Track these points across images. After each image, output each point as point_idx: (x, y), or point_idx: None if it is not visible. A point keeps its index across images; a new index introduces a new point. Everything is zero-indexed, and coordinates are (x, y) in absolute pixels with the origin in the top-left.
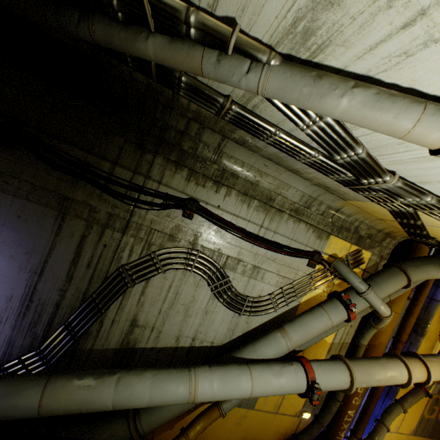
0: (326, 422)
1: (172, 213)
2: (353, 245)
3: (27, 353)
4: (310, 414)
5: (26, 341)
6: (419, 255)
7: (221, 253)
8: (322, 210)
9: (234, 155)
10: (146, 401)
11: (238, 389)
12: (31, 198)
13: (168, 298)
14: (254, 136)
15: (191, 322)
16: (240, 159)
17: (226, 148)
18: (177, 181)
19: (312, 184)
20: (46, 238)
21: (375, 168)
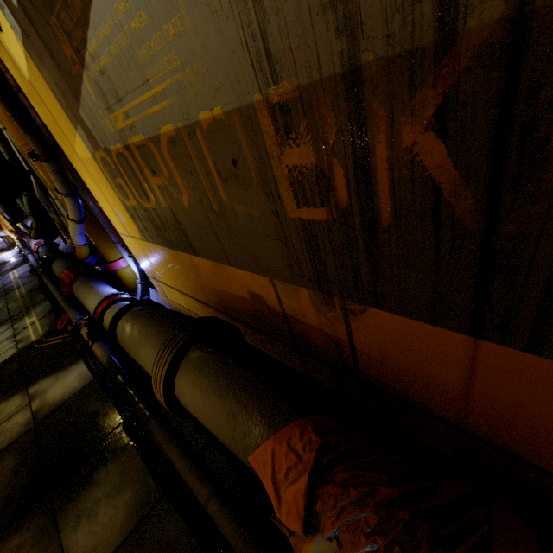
0: None
1: None
2: None
3: None
4: None
5: None
6: None
7: None
8: None
9: None
10: None
11: None
12: None
13: None
14: None
15: None
16: None
17: None
18: None
19: None
20: None
21: None
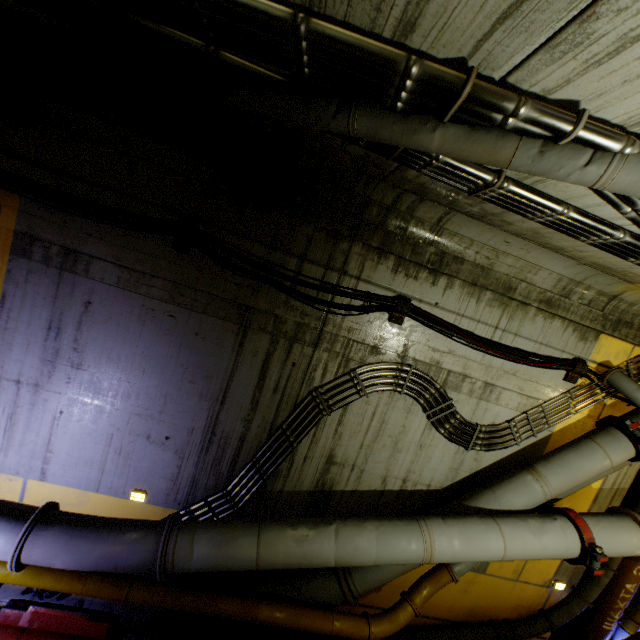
0: (592, 597)
1: (375, 317)
2: (636, 346)
3: (212, 494)
4: (565, 585)
5: (210, 480)
6: None
7: (440, 367)
8: (589, 298)
9: (460, 231)
10: (373, 558)
11: (486, 549)
12: (208, 311)
13: (372, 428)
14: (519, 214)
15: (401, 459)
16: (469, 236)
17: (449, 224)
18: (381, 274)
19: (579, 264)
20: (226, 358)
21: None
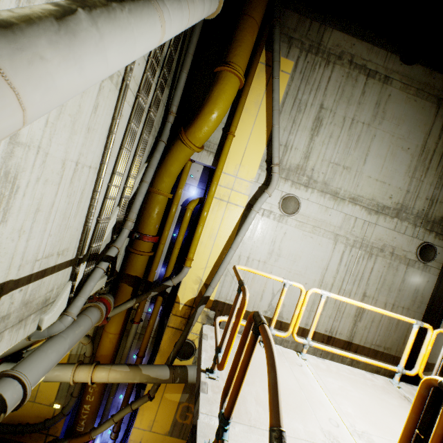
0: (66, 411)
1: None
2: None
3: None
4: (63, 406)
5: None
6: (121, 291)
7: None
8: None
9: None
10: None
11: None
12: None
13: None
14: None
15: None
16: None
17: None
18: None
19: None
20: None
21: None
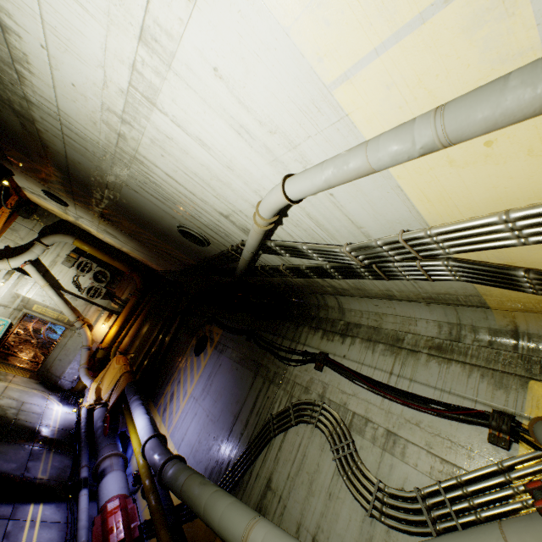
0: None
1: (309, 367)
2: None
3: None
4: None
5: (216, 475)
6: None
7: (347, 408)
8: (485, 338)
9: (351, 307)
10: (218, 517)
11: None
12: (248, 366)
13: (297, 459)
14: (309, 278)
15: (313, 506)
16: (357, 308)
17: (344, 304)
18: (315, 340)
19: (426, 304)
20: (246, 391)
21: (322, 249)
